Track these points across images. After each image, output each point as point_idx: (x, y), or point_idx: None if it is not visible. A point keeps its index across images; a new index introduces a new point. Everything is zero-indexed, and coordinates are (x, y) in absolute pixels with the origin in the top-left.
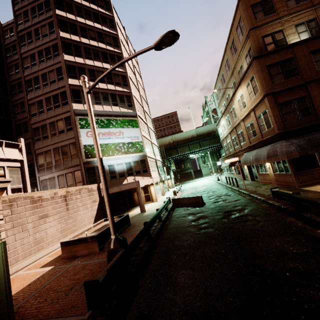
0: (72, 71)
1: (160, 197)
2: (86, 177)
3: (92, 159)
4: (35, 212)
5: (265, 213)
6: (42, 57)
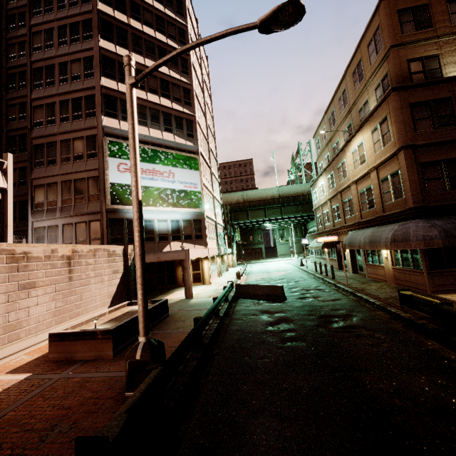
0: (109, 67)
1: (215, 279)
2: (107, 232)
3: (121, 206)
4: (14, 277)
5: (388, 327)
6: (65, 36)
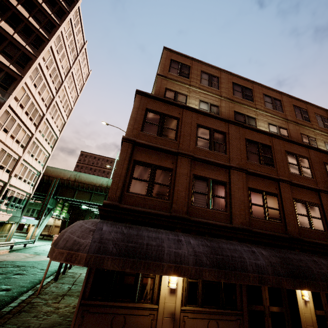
0: None
1: None
2: None
3: None
4: None
5: None
6: None
